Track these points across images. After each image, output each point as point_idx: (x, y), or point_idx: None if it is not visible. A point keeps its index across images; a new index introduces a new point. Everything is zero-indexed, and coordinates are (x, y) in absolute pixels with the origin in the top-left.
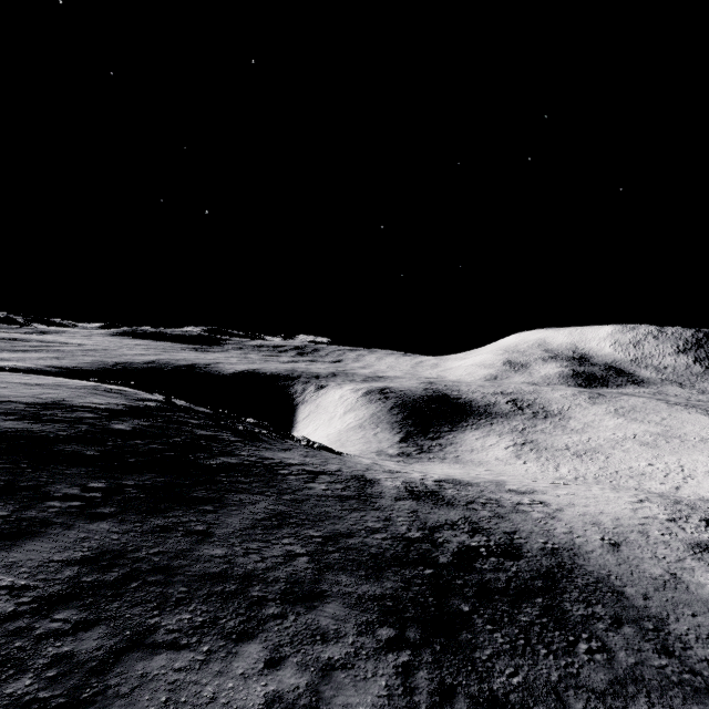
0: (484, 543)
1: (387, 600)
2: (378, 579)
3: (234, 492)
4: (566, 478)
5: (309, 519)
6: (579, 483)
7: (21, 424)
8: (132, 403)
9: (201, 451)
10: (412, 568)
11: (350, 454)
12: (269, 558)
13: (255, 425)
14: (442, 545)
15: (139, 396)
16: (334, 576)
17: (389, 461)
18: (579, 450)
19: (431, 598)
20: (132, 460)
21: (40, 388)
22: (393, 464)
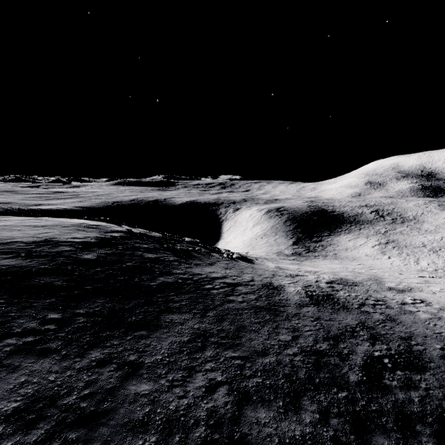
0: (386, 352)
1: (308, 444)
2: (295, 412)
3: (166, 312)
4: (427, 270)
5: (229, 336)
6: (441, 275)
7: (15, 261)
8: (102, 235)
9: (145, 273)
10: (326, 392)
11: (259, 257)
12: (191, 392)
13: (191, 243)
14: (348, 358)
15: (109, 228)
16: (252, 411)
17: (286, 260)
18: (435, 247)
19: (352, 436)
20: (89, 287)
21: (42, 228)
22: (290, 263)
